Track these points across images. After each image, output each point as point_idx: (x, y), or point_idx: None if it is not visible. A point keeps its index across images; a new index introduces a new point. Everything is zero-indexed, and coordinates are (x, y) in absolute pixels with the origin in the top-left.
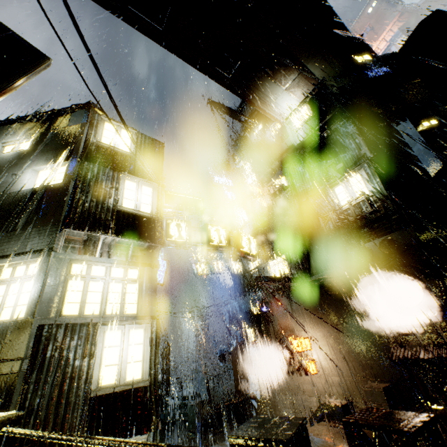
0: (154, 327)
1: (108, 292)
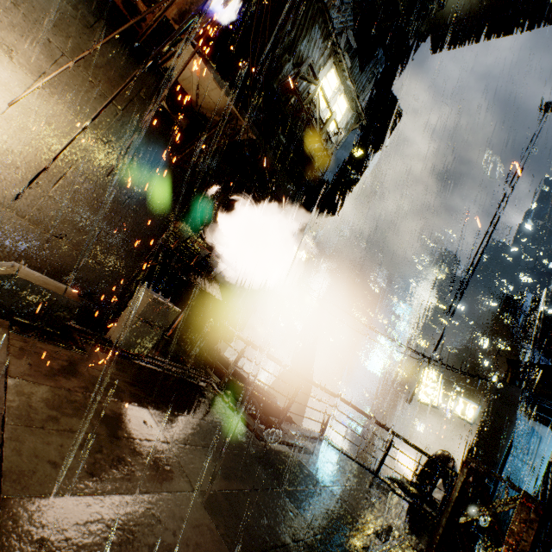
0: None
1: None
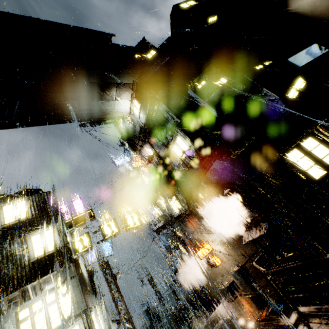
0: (84, 319)
1: (49, 315)
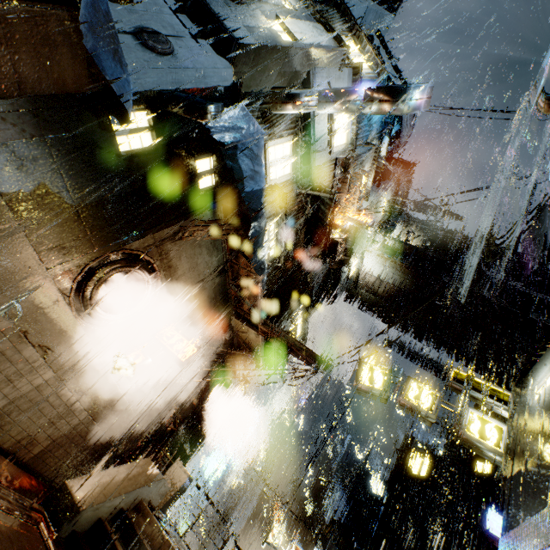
0: None
1: None
